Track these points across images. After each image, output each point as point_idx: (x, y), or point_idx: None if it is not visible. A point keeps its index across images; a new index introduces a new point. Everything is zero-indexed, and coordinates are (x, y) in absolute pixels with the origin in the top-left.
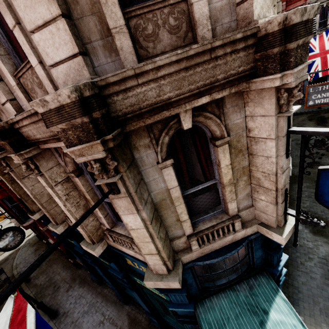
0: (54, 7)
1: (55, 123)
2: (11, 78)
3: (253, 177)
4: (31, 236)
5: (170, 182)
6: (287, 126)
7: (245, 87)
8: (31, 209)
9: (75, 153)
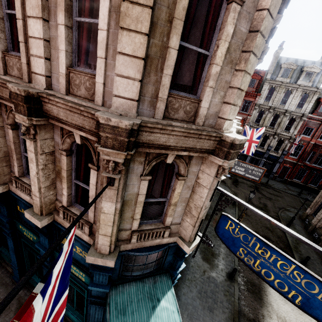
0: (139, 75)
1: (106, 132)
2: (63, 68)
3: (188, 205)
4: None
5: (142, 190)
6: (216, 185)
7: (206, 156)
8: None
9: (104, 152)
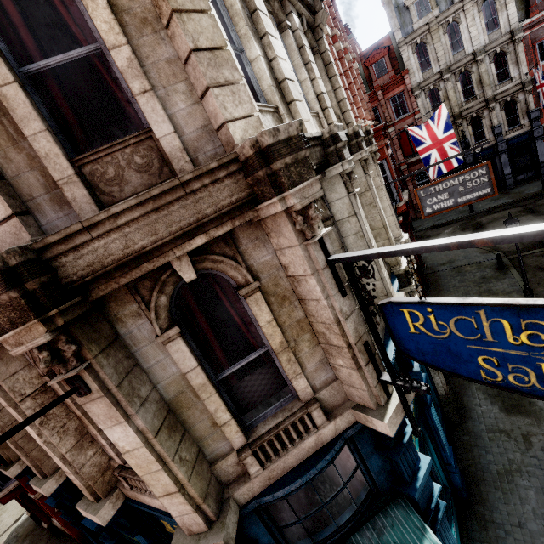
0: None
1: None
2: None
3: (317, 332)
4: (21, 520)
5: (184, 362)
6: (323, 255)
7: (253, 216)
8: (5, 458)
9: (10, 343)
